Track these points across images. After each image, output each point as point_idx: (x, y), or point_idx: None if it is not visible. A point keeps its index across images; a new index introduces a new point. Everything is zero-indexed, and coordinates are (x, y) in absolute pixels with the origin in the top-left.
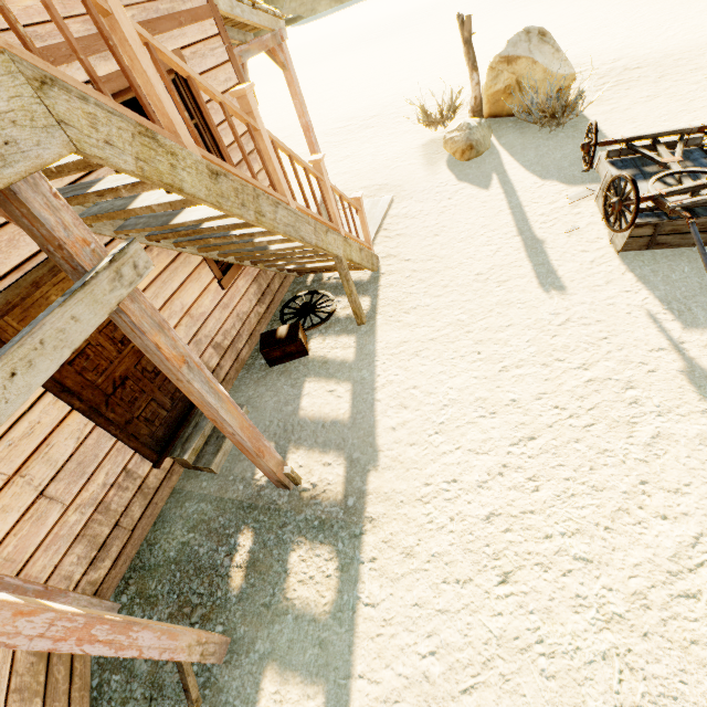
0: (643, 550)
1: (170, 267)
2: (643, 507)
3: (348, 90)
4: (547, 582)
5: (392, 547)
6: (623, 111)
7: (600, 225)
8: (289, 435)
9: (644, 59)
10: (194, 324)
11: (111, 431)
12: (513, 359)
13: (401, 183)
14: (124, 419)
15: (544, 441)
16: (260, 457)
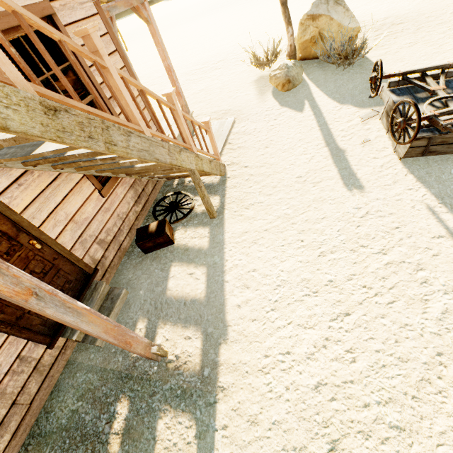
0: (446, 418)
1: (52, 185)
2: (441, 377)
3: (202, 42)
4: (369, 450)
5: (240, 415)
6: (394, 53)
7: (385, 138)
8: (159, 312)
9: (405, 17)
10: (79, 227)
11: (0, 330)
12: (328, 246)
13: (240, 109)
14: (14, 316)
15: (356, 316)
16: (127, 348)
